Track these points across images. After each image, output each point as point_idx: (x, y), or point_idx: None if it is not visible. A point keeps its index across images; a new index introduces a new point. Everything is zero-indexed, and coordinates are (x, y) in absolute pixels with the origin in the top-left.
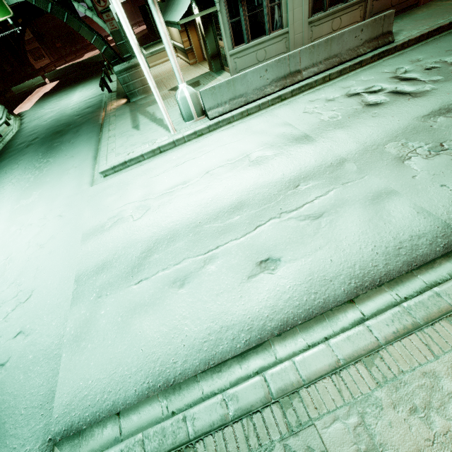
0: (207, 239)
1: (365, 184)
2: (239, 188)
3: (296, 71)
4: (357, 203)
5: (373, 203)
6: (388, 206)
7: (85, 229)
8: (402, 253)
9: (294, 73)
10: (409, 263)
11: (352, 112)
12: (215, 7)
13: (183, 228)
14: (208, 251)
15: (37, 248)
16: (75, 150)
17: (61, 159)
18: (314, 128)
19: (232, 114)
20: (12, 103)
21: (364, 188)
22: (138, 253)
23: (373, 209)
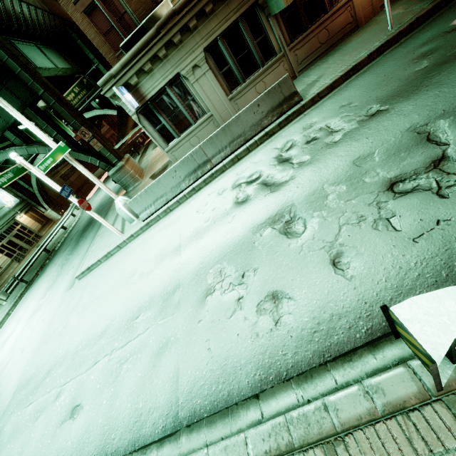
0: (72, 369)
1: (169, 324)
2: (114, 311)
3: (206, 161)
4: (151, 350)
5: (158, 353)
6: (163, 360)
7: (42, 339)
8: (134, 428)
9: (204, 164)
10: (133, 443)
11: (220, 214)
12: (138, 126)
13: (71, 352)
14: (65, 383)
15: (21, 352)
16: (83, 247)
17: (73, 258)
18: (188, 236)
19: (157, 214)
20: (90, 189)
21: (165, 330)
22: (44, 373)
23: (154, 361)
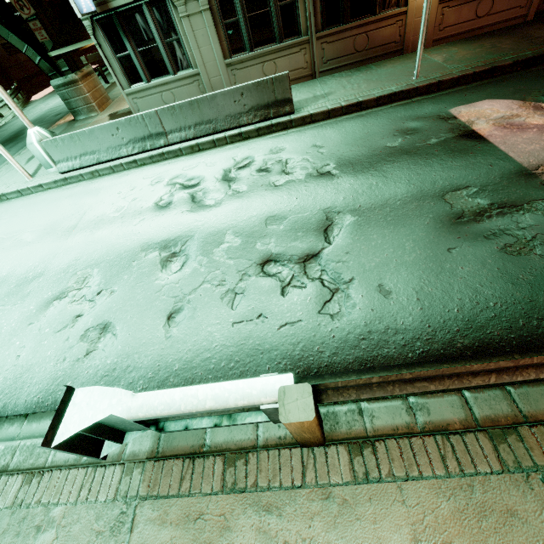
0: None
1: (4, 315)
2: None
3: (161, 133)
4: None
5: None
6: None
7: None
8: None
9: (158, 136)
10: None
11: (134, 210)
12: (90, 40)
13: None
14: None
15: None
16: None
17: None
18: (90, 220)
19: (80, 173)
20: (44, 85)
21: None
22: None
23: None
